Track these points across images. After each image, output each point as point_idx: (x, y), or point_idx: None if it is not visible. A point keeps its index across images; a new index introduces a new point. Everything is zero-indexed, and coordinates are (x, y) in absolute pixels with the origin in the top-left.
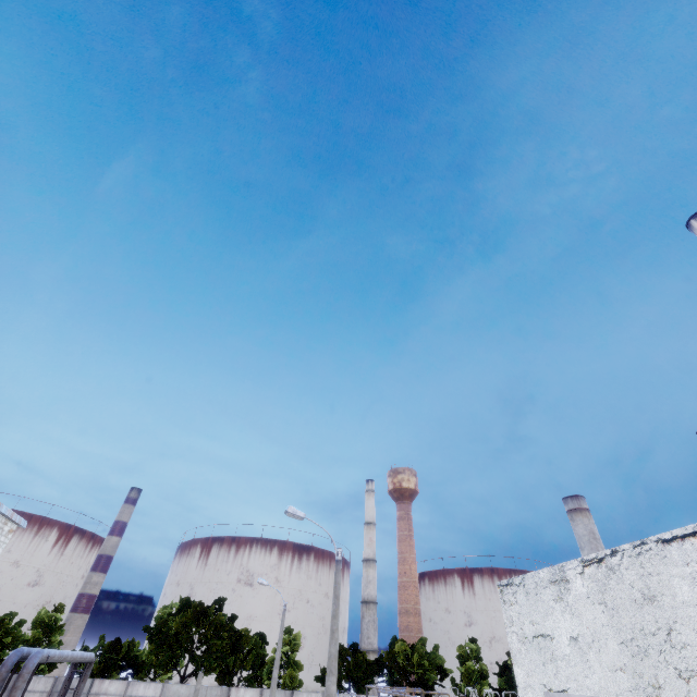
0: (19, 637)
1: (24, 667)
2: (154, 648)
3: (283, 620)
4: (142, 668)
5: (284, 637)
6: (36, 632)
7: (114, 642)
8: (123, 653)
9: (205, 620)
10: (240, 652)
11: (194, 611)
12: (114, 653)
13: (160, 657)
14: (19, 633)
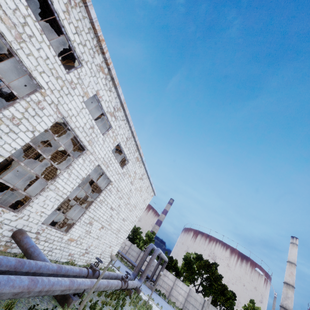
0: (141, 237)
1: (154, 252)
2: (186, 269)
3: (274, 303)
4: (180, 274)
5: (249, 304)
6: (146, 238)
7: (171, 257)
8: (173, 264)
9: (209, 270)
10: (225, 296)
11: (205, 263)
12: (170, 262)
13: (187, 274)
14: (140, 235)
